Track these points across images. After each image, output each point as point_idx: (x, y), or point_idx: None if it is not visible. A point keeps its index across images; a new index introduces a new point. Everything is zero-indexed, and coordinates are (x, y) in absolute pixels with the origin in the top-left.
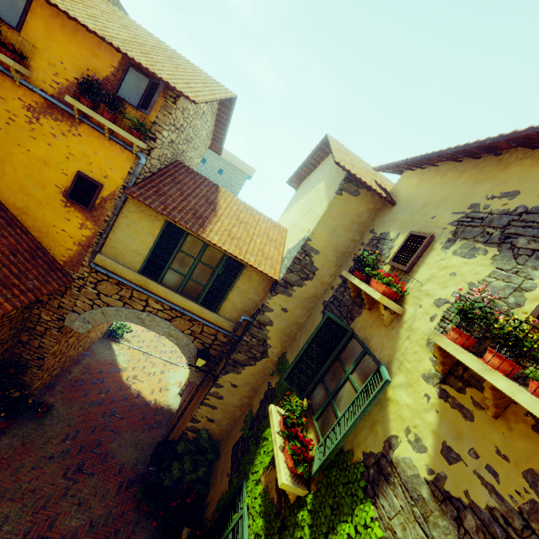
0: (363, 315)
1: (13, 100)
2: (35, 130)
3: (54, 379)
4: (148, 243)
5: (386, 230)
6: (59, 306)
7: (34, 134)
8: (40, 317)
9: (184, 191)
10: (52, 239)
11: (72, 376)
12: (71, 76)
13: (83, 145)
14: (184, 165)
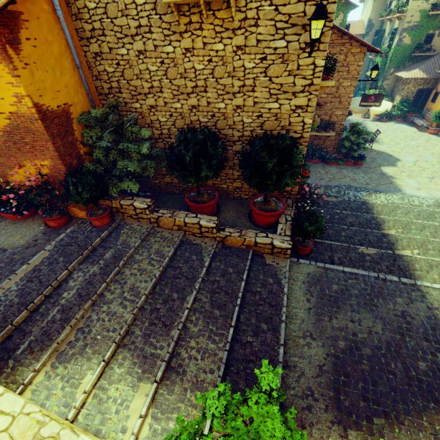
0: (384, 25)
1: None
2: None
3: None
4: None
5: (388, 2)
6: None
7: None
8: None
9: None
10: None
11: None
12: None
13: None
14: None
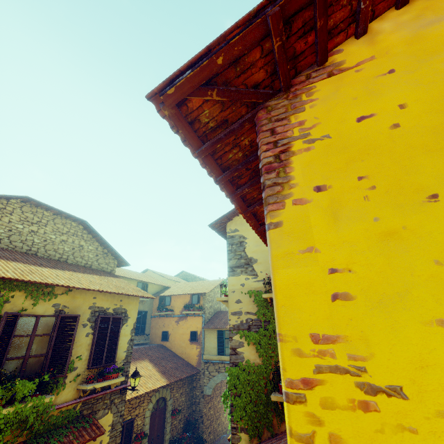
0: None
1: (173, 322)
2: (179, 326)
3: (212, 443)
4: (215, 342)
5: None
6: (200, 386)
7: (179, 327)
8: (196, 395)
9: (220, 319)
10: (191, 358)
11: (220, 443)
12: (182, 307)
13: (189, 322)
14: (220, 311)
